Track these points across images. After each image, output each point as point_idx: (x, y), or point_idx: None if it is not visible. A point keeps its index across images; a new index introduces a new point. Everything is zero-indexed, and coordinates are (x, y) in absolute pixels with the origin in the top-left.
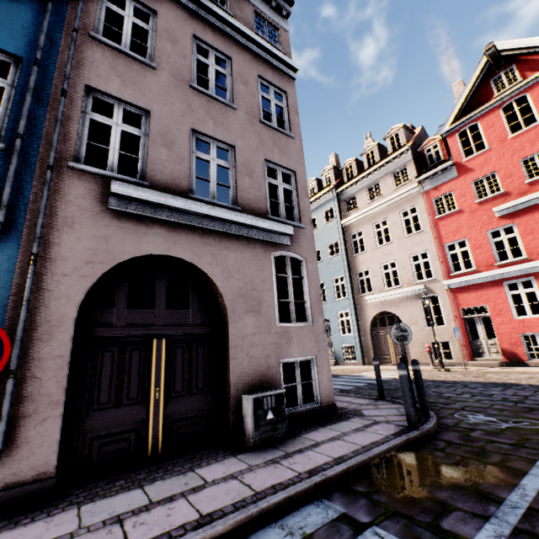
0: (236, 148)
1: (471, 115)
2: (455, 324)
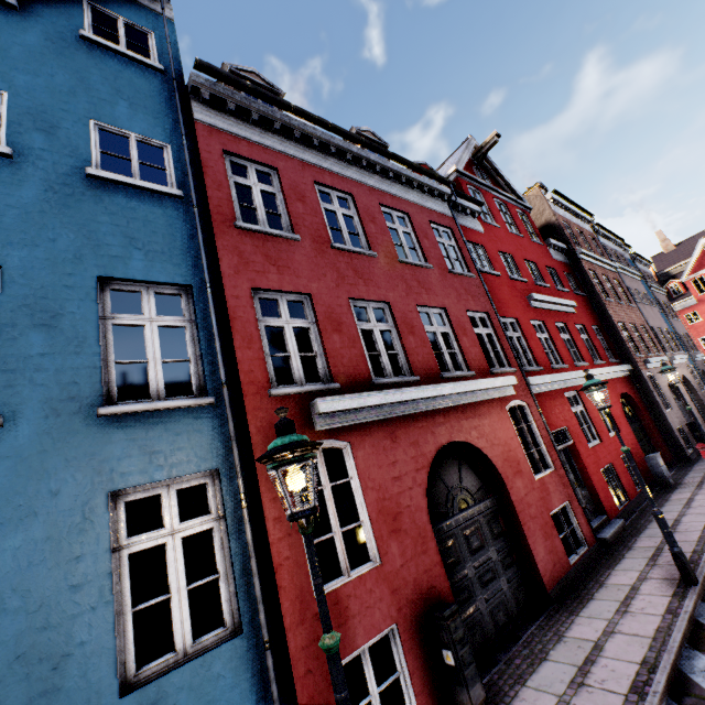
0: (683, 333)
1: (698, 273)
2: None
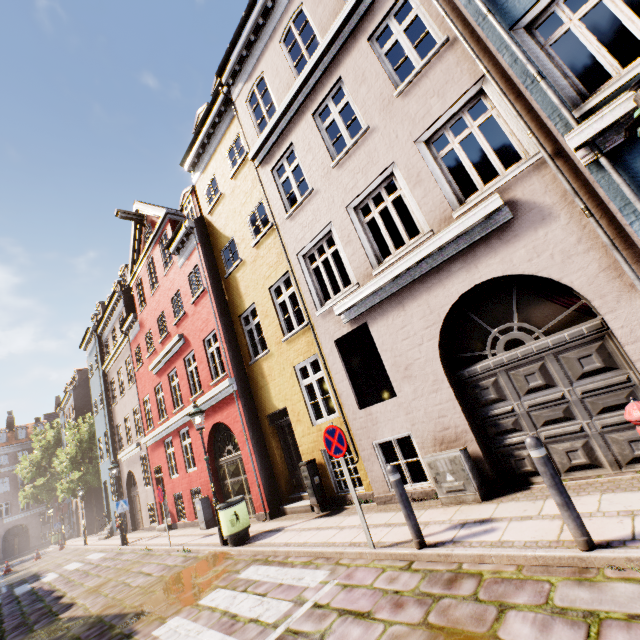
0: None
1: (136, 270)
2: (154, 485)
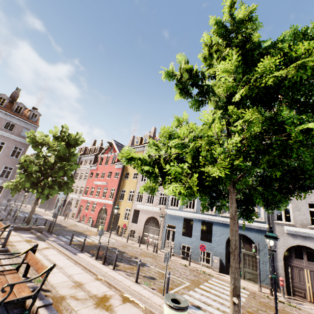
0: None
1: (103, 155)
2: (78, 209)
